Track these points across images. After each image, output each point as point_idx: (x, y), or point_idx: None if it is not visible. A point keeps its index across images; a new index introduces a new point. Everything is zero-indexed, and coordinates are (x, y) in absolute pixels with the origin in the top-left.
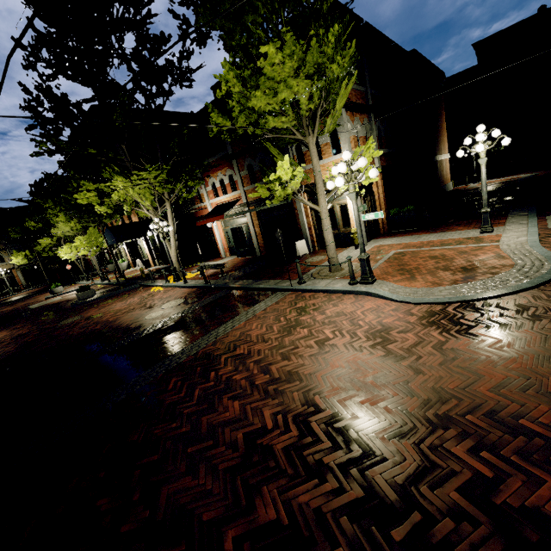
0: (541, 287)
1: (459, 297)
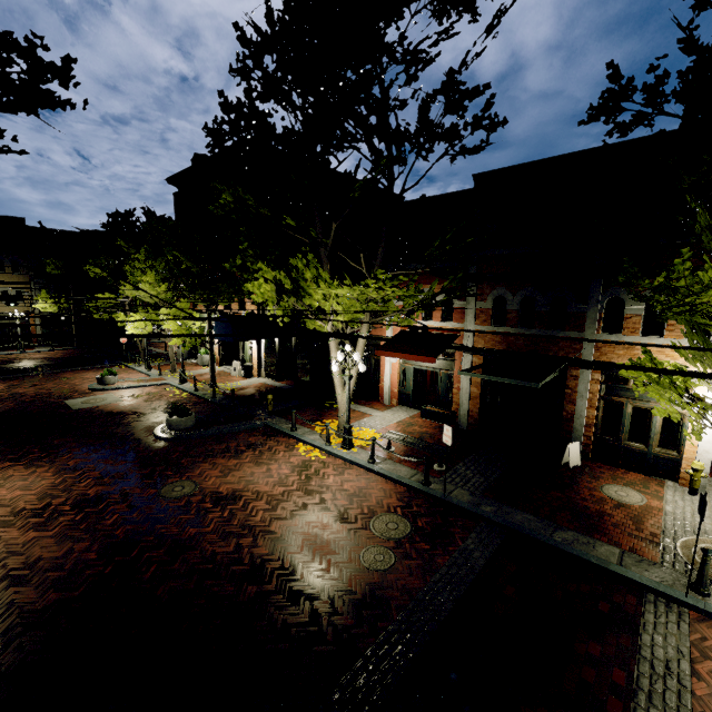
0: None
1: None
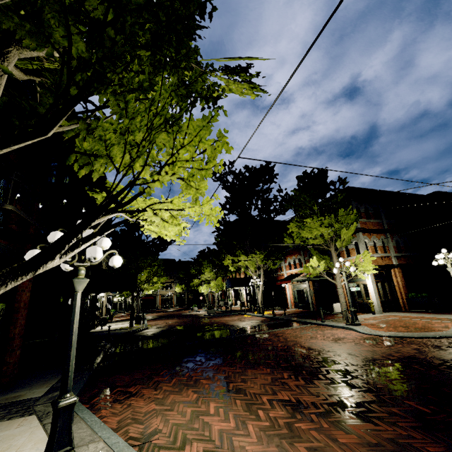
0: (439, 338)
1: (391, 334)
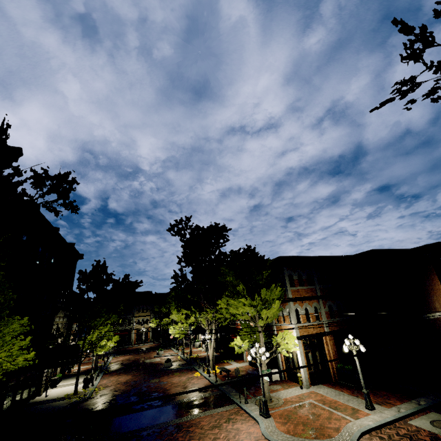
0: None
1: None
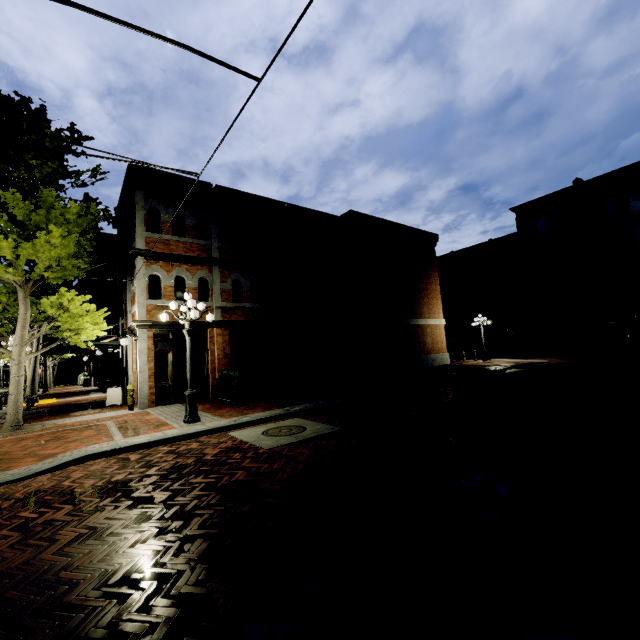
0: None
1: None
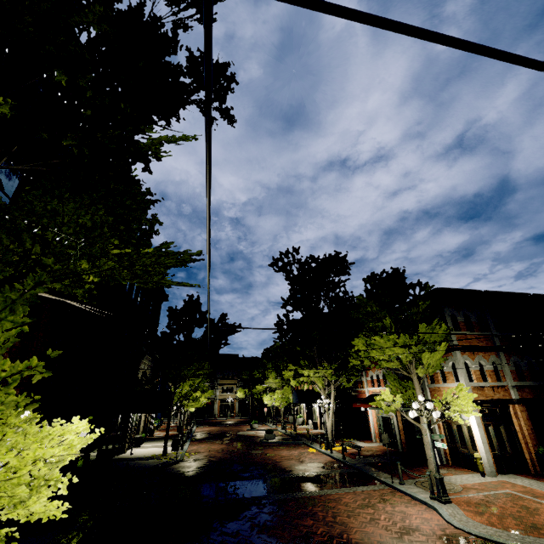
0: None
1: (487, 535)
